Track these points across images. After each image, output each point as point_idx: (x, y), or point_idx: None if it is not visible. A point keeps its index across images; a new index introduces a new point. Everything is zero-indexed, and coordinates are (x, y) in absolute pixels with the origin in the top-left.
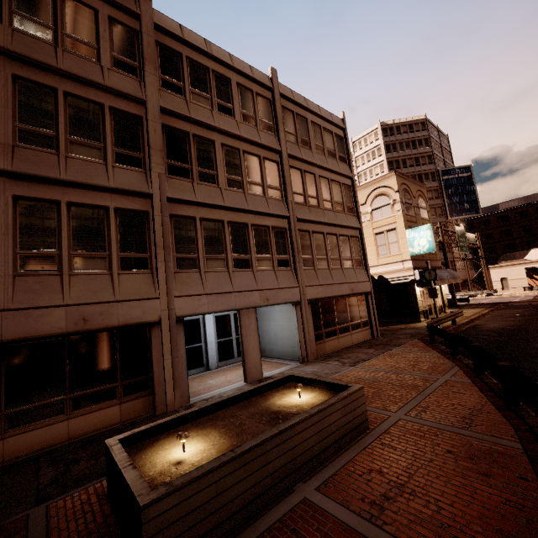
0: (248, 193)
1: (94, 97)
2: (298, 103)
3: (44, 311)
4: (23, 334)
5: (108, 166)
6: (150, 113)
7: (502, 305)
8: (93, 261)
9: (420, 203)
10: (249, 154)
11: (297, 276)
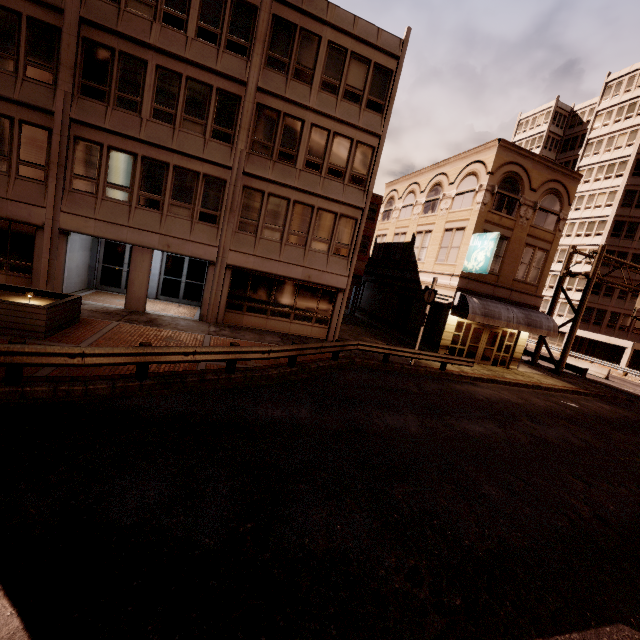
0: (180, 130)
1: (13, 5)
2: (307, 13)
3: None
4: None
5: (19, 79)
6: (66, 24)
7: (624, 399)
8: None
9: (546, 201)
10: (195, 82)
11: (220, 236)
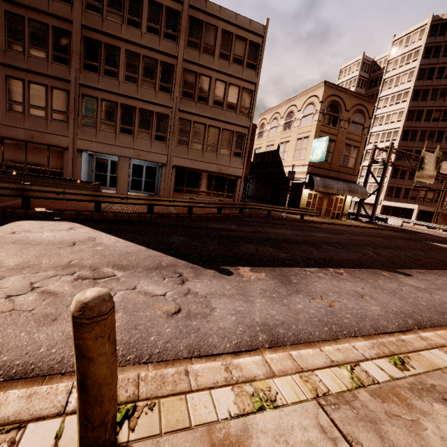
0: (141, 87)
1: (44, 20)
2: (209, 13)
3: (16, 129)
4: (8, 136)
5: (49, 63)
6: (74, 29)
7: (409, 232)
8: (39, 111)
9: (355, 117)
10: (148, 58)
11: (168, 148)
